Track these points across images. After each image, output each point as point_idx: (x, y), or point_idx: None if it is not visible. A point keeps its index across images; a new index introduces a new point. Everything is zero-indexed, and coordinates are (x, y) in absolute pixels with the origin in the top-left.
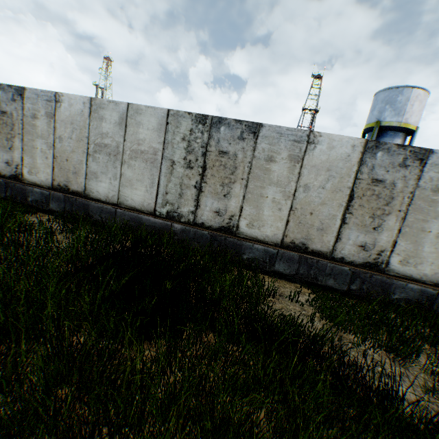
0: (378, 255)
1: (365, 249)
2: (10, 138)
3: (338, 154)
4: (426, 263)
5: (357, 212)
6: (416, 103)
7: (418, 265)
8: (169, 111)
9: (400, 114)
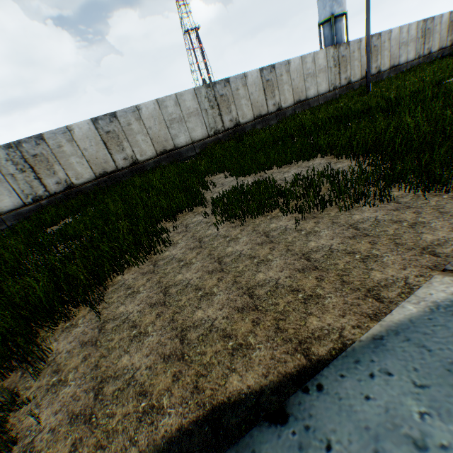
0: (451, 42)
1: (449, 42)
2: (376, 57)
3: (445, 18)
4: None
5: (448, 33)
6: None
7: None
8: (417, 22)
9: (341, 7)
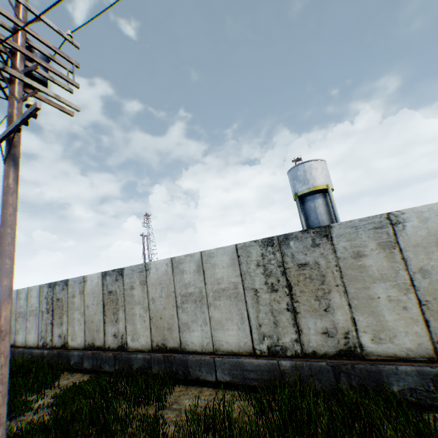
0: (122, 338)
1: (116, 336)
2: None
3: (95, 283)
4: (142, 336)
5: (108, 313)
6: (314, 171)
7: (139, 338)
8: (41, 285)
9: (306, 183)
